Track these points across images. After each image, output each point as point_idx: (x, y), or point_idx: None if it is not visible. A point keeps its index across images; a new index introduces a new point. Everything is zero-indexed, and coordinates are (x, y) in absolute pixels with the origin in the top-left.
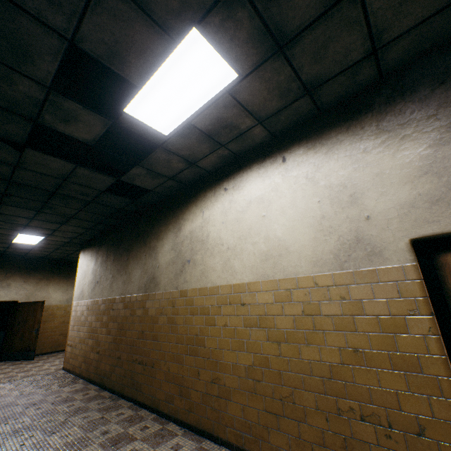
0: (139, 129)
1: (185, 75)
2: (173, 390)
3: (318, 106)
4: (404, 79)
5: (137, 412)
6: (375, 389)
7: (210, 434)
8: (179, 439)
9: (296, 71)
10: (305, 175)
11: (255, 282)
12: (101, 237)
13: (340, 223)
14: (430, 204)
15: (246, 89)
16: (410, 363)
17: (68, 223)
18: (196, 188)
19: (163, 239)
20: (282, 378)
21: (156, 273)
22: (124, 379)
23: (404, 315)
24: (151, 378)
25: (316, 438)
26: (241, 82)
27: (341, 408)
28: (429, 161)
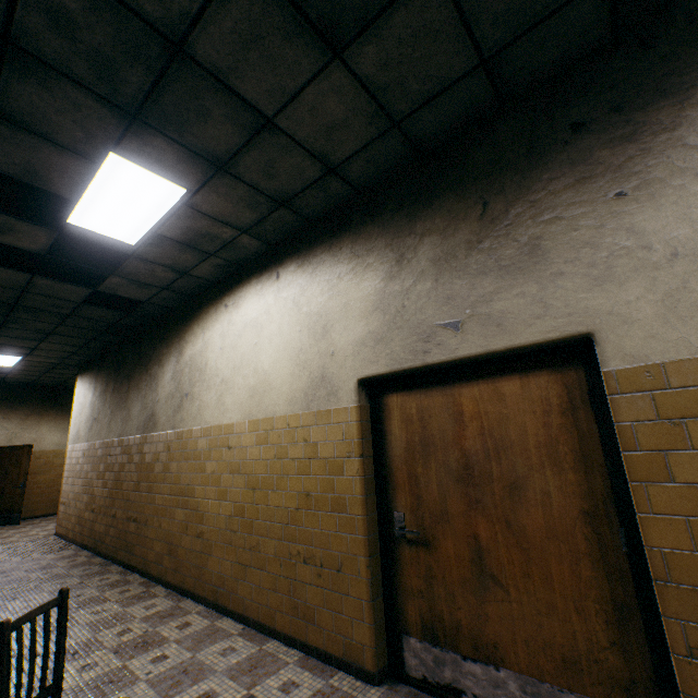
0: (95, 239)
1: (125, 190)
2: (164, 549)
3: (305, 217)
4: (376, 198)
5: (125, 577)
6: (317, 531)
7: (192, 593)
8: (158, 599)
9: (254, 186)
10: (293, 297)
11: (242, 422)
12: (101, 358)
13: (313, 358)
14: (375, 343)
15: (206, 202)
16: (342, 504)
17: (49, 339)
18: (200, 301)
19: (164, 365)
20: (254, 527)
21: (156, 408)
22: (118, 541)
23: (344, 457)
24: (145, 537)
25: (272, 585)
26: (195, 196)
27: (292, 553)
28: (380, 296)
